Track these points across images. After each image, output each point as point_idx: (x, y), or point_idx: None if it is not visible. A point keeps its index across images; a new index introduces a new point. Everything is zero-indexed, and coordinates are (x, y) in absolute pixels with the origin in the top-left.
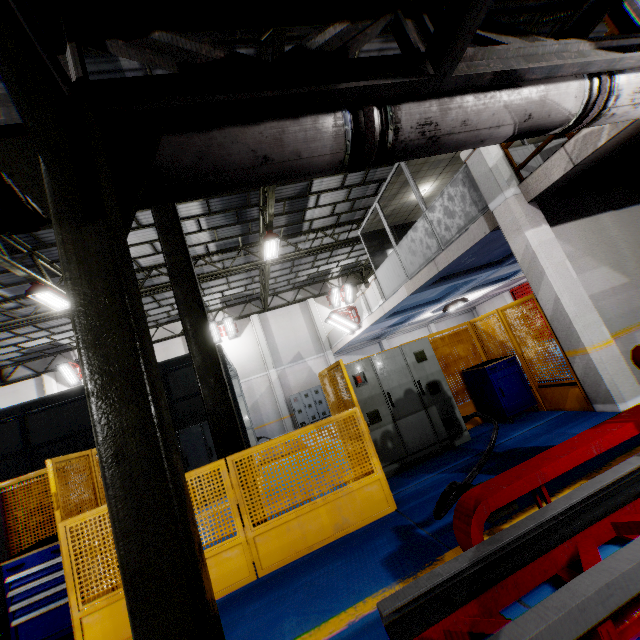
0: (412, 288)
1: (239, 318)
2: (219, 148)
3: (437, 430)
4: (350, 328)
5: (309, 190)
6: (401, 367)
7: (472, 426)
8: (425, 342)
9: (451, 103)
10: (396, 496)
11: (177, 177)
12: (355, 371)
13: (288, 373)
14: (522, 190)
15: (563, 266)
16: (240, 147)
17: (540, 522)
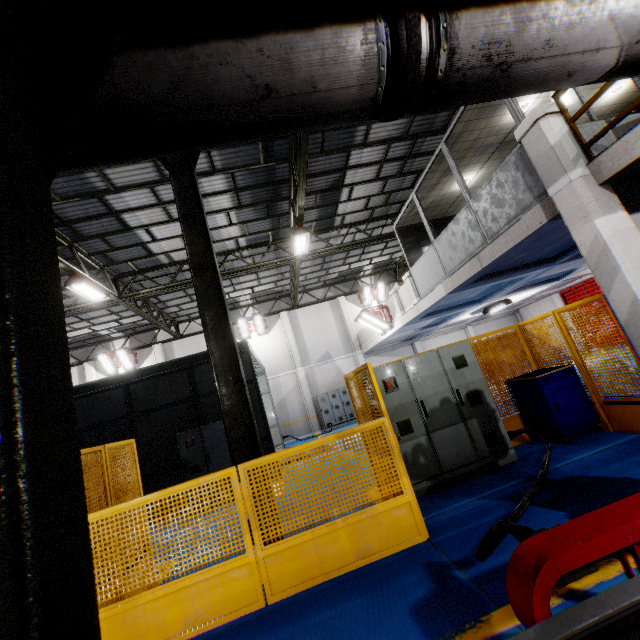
0: (451, 286)
1: (269, 315)
2: (202, 71)
3: (477, 446)
4: (381, 328)
5: (342, 182)
6: (437, 373)
7: (518, 443)
8: (466, 346)
9: (532, 11)
10: (428, 521)
11: (147, 114)
12: (385, 375)
13: (316, 372)
14: (592, 170)
15: None
16: (231, 71)
17: (635, 599)
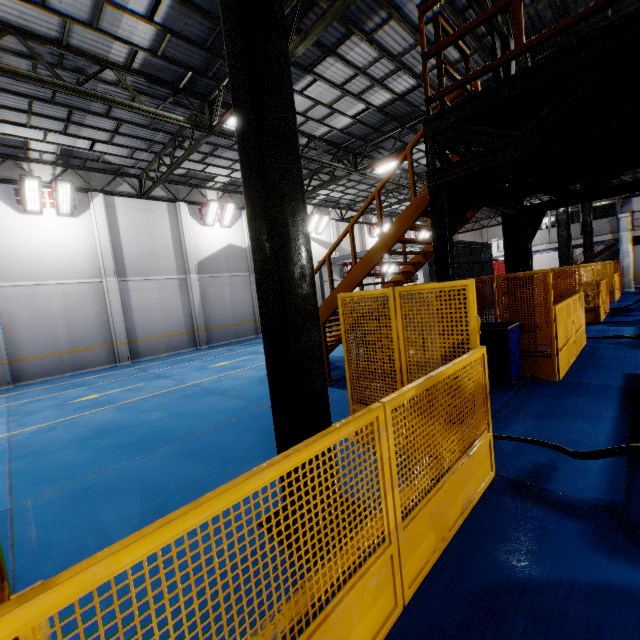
0: (551, 247)
1: None
2: None
3: None
4: None
5: None
6: None
7: None
8: None
9: None
10: None
11: None
12: None
13: None
14: (630, 233)
15: (630, 255)
16: None
17: None
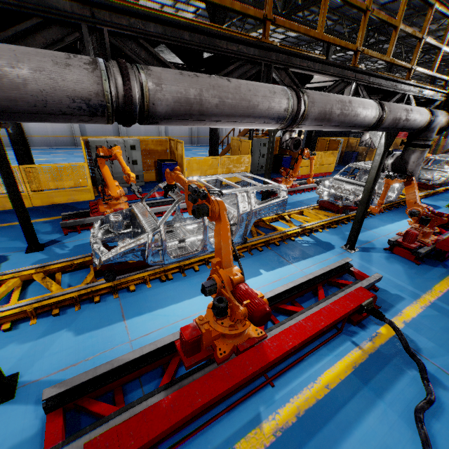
0: None
1: None
2: None
3: None
4: None
5: None
6: None
7: None
8: None
9: None
10: None
11: None
12: None
13: None
14: None
15: None
16: None
17: None
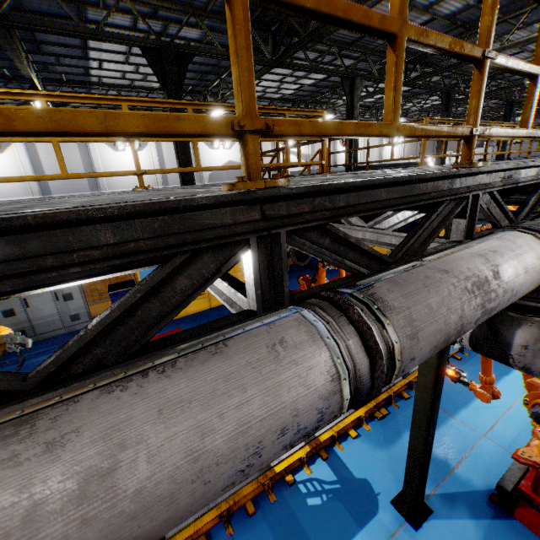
0: None
1: None
2: None
3: None
4: None
5: None
6: None
7: None
8: None
9: None
10: None
11: None
12: None
13: None
14: None
15: None
16: None
17: None
